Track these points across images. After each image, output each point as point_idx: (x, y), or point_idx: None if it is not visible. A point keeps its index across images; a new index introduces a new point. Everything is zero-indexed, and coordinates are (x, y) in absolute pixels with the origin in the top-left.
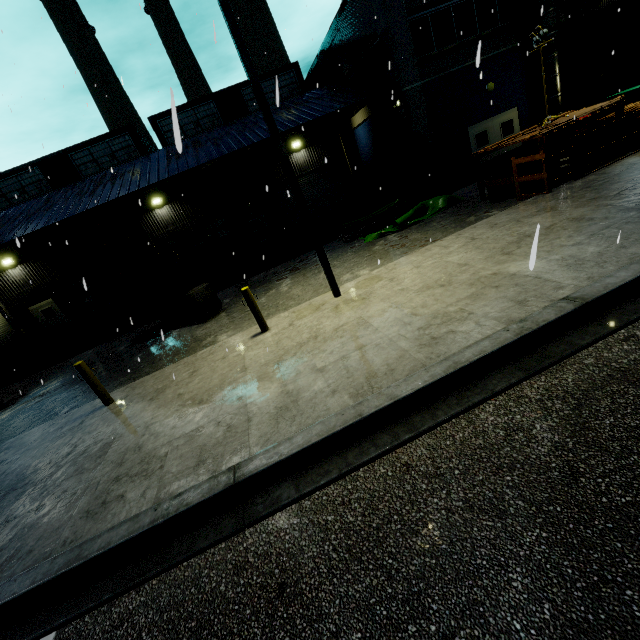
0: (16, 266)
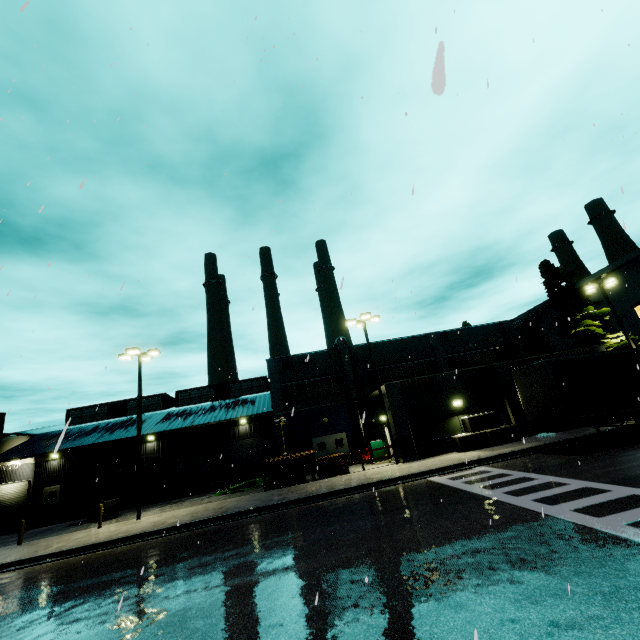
0: (57, 459)
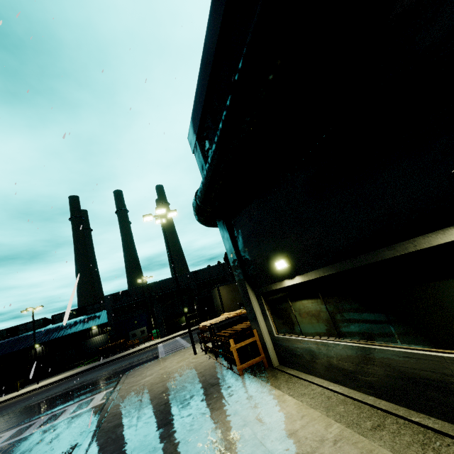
0: None
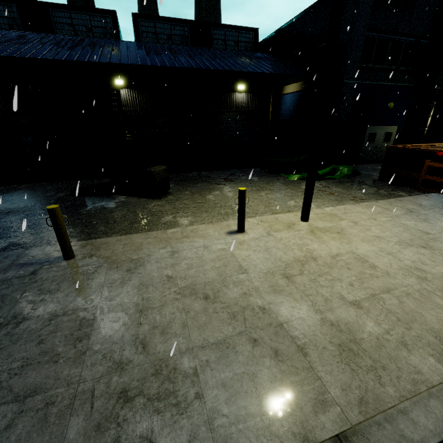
0: None
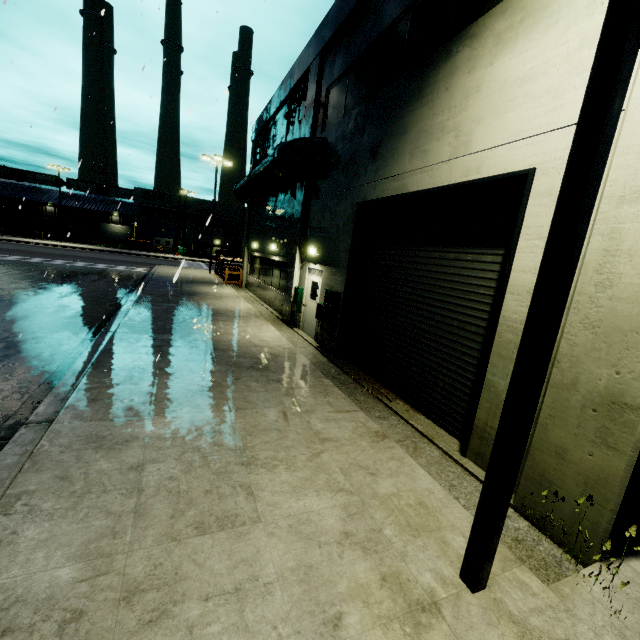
0: None
